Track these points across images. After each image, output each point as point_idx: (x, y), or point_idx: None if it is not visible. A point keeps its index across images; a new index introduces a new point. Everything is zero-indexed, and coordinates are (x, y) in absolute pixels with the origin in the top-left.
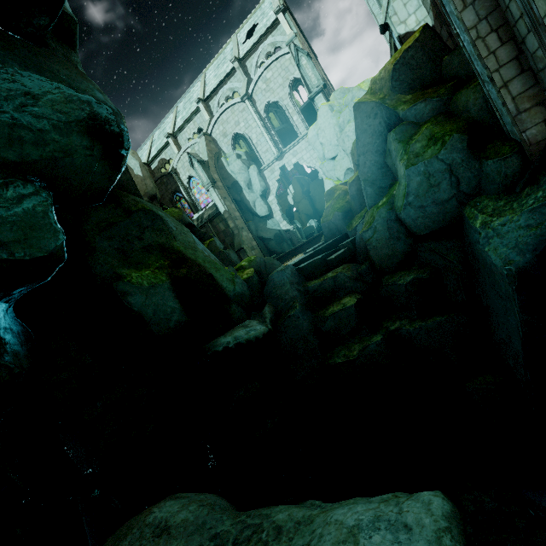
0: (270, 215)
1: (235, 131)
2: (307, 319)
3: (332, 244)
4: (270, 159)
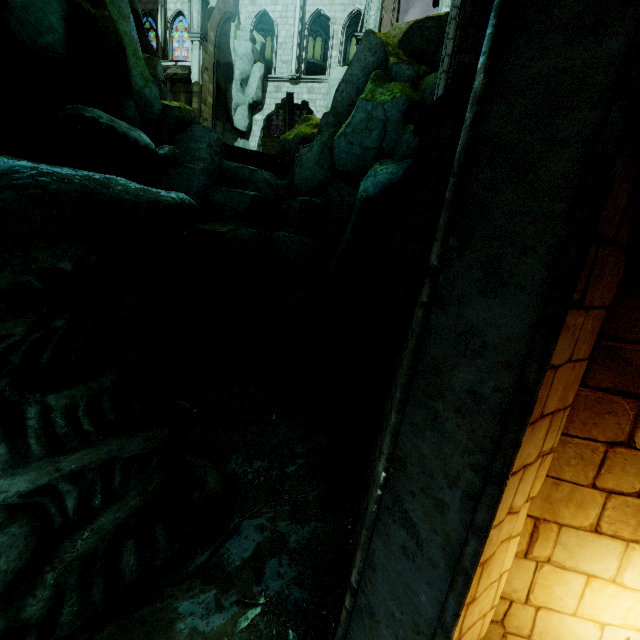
0: (247, 135)
1: (267, 9)
2: (203, 181)
3: (275, 158)
4: (284, 74)
